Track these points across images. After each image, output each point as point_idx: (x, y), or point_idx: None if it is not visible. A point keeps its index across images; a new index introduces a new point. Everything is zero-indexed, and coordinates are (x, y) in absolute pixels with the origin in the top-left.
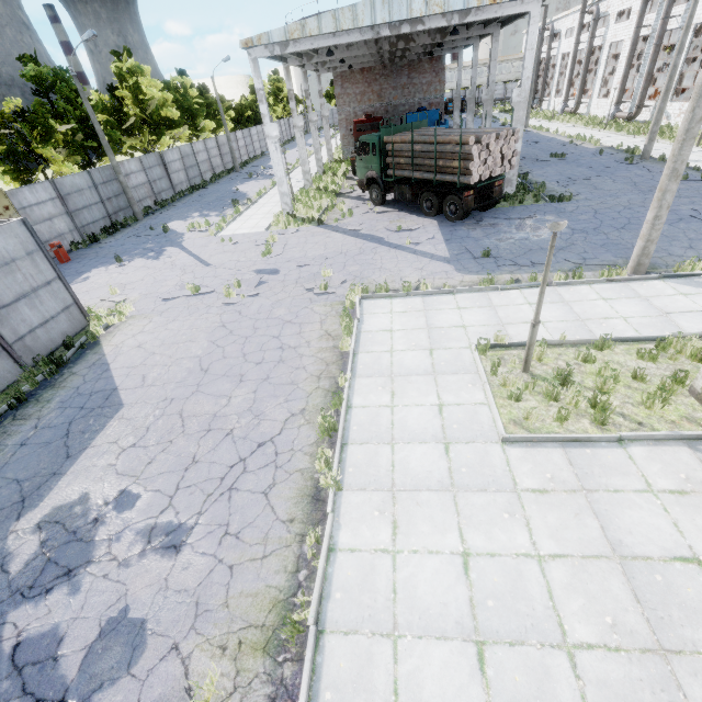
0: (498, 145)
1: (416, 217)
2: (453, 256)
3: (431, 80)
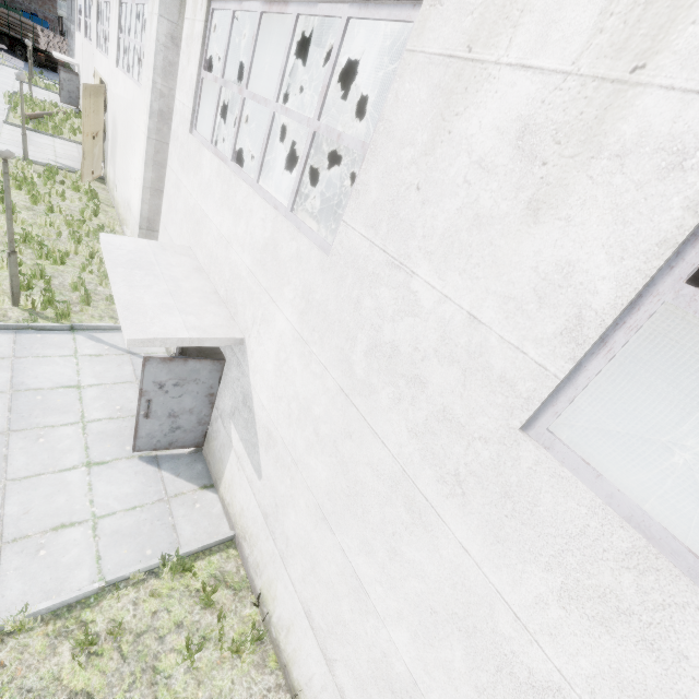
0: (56, 40)
1: (13, 57)
2: (26, 69)
3: (46, 1)
